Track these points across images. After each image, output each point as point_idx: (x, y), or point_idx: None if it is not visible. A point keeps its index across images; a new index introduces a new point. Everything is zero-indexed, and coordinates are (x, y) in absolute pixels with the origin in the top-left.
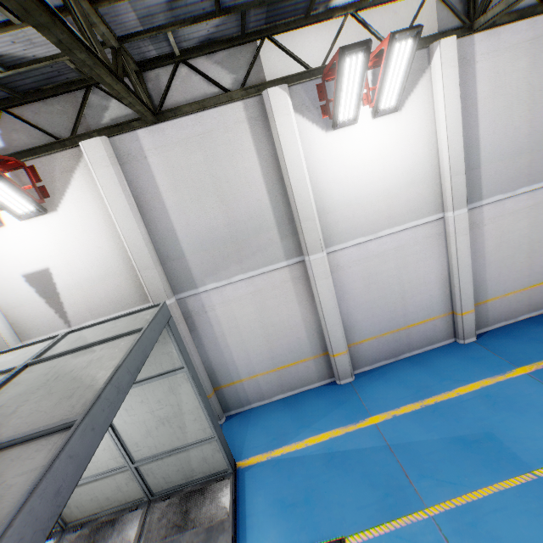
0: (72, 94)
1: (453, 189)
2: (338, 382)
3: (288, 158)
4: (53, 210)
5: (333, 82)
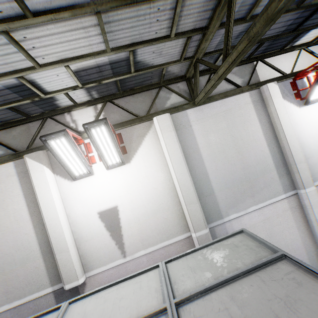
0: (149, 91)
1: None
2: None
3: (282, 122)
4: (127, 162)
5: (299, 81)
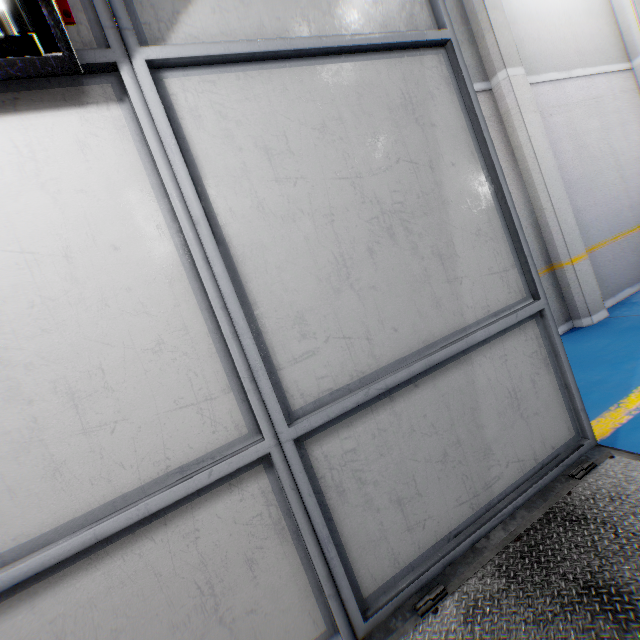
0: None
1: (638, 23)
2: (585, 321)
3: None
4: None
5: None
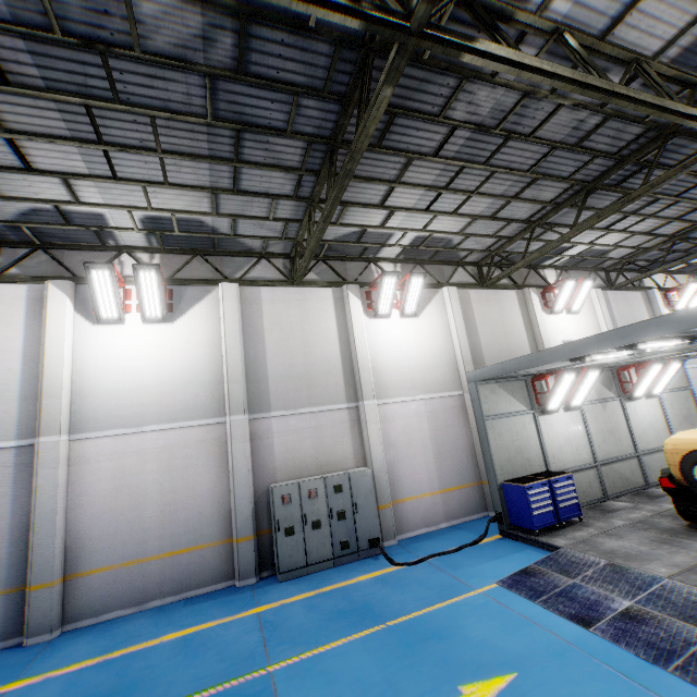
0: (585, 272)
1: None
2: None
3: None
4: (576, 313)
5: (667, 294)
